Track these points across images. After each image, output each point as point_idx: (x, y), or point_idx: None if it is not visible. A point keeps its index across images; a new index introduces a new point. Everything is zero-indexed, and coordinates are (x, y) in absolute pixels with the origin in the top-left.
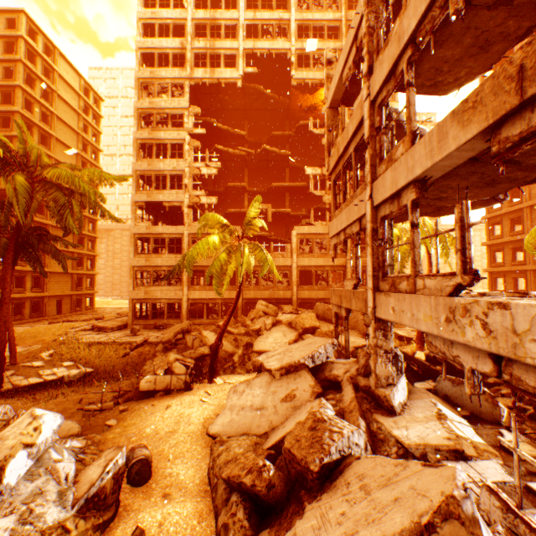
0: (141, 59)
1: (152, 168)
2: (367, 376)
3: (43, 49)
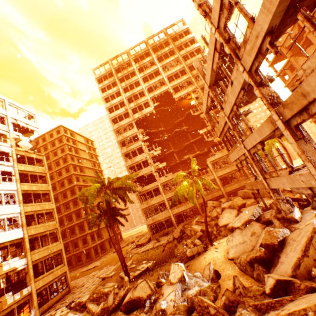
0: (112, 122)
1: (133, 162)
2: (280, 213)
3: (70, 135)
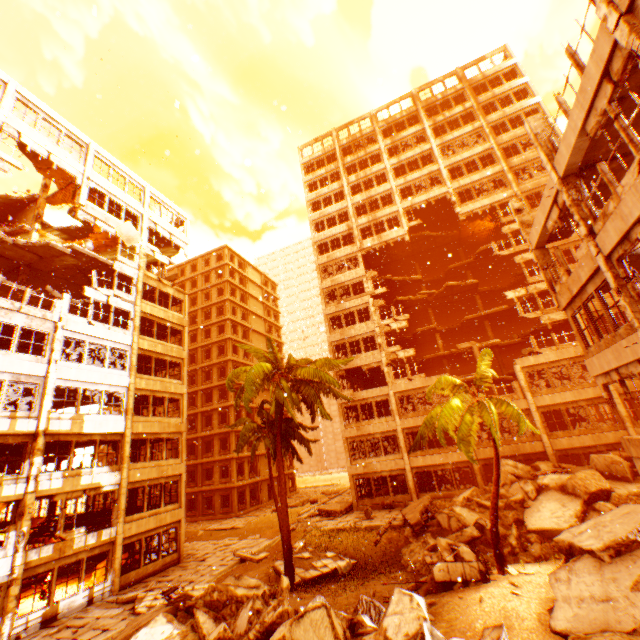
0: (317, 250)
1: (345, 336)
2: None
3: (238, 265)
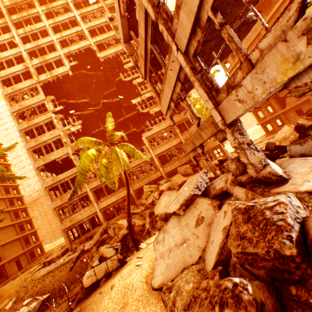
0: (2, 84)
1: (39, 143)
2: (243, 173)
3: None
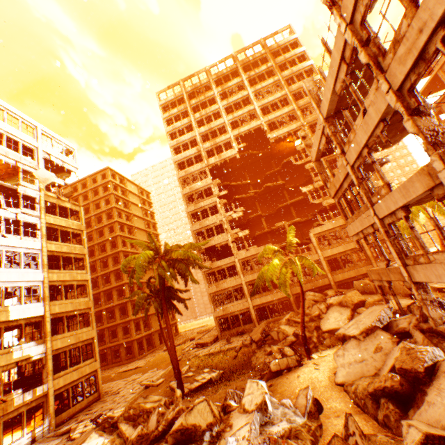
0: (177, 167)
1: (202, 226)
2: (425, 321)
3: (119, 181)
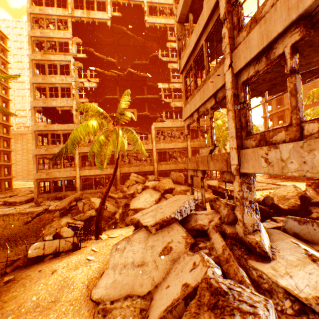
0: None
1: (46, 82)
2: (230, 224)
3: None
